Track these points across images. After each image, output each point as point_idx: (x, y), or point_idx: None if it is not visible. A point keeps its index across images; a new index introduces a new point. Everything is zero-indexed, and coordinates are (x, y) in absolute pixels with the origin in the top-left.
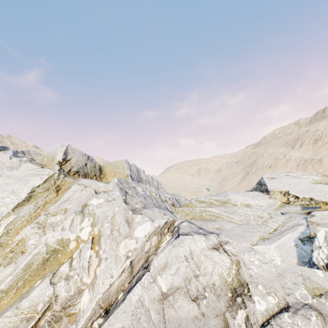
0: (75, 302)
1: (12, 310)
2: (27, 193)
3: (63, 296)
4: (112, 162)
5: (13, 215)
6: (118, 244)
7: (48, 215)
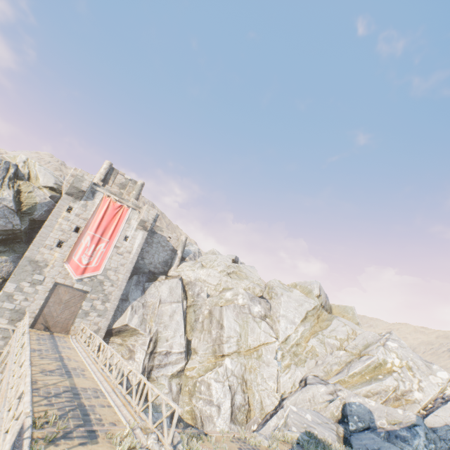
0: (408, 394)
1: (379, 382)
2: (305, 313)
3: (402, 388)
4: (341, 305)
5: (302, 326)
6: (427, 376)
7: (324, 336)
